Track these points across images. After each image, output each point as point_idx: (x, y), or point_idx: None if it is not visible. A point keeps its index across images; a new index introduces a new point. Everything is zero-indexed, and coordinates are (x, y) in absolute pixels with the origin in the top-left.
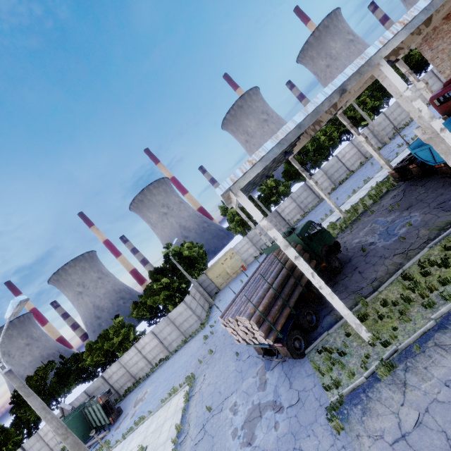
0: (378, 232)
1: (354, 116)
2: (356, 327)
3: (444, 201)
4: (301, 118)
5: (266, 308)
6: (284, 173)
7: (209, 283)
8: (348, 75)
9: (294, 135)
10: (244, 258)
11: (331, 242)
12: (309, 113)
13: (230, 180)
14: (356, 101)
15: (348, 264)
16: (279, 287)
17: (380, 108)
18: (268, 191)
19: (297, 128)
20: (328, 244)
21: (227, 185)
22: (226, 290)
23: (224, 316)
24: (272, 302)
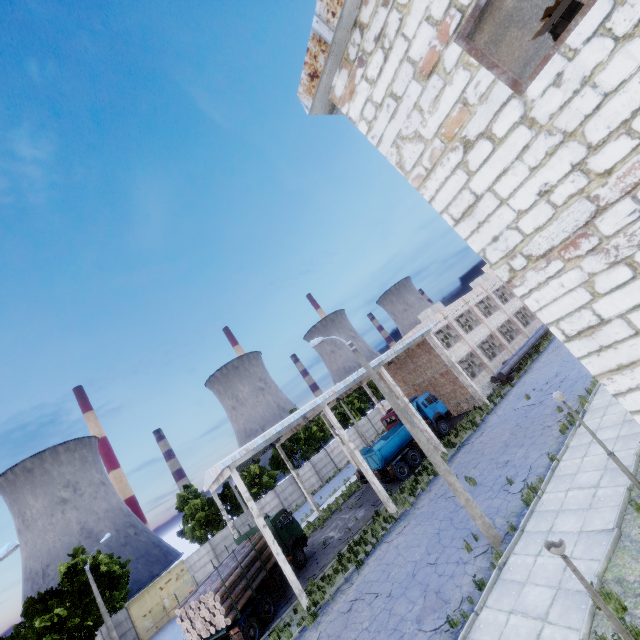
0: (338, 527)
1: (343, 413)
2: (300, 593)
3: (377, 500)
4: (280, 428)
5: (231, 584)
6: (271, 459)
7: (127, 629)
8: (307, 411)
9: (276, 437)
10: (197, 580)
11: (299, 534)
12: (284, 426)
13: (231, 459)
14: (346, 400)
15: (311, 558)
16: (246, 566)
17: (366, 410)
18: (250, 479)
19: (278, 433)
20: (296, 534)
21: (229, 463)
22: (155, 639)
23: (185, 604)
24: (237, 581)
